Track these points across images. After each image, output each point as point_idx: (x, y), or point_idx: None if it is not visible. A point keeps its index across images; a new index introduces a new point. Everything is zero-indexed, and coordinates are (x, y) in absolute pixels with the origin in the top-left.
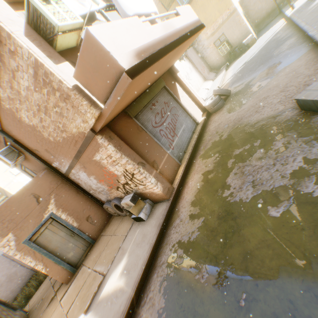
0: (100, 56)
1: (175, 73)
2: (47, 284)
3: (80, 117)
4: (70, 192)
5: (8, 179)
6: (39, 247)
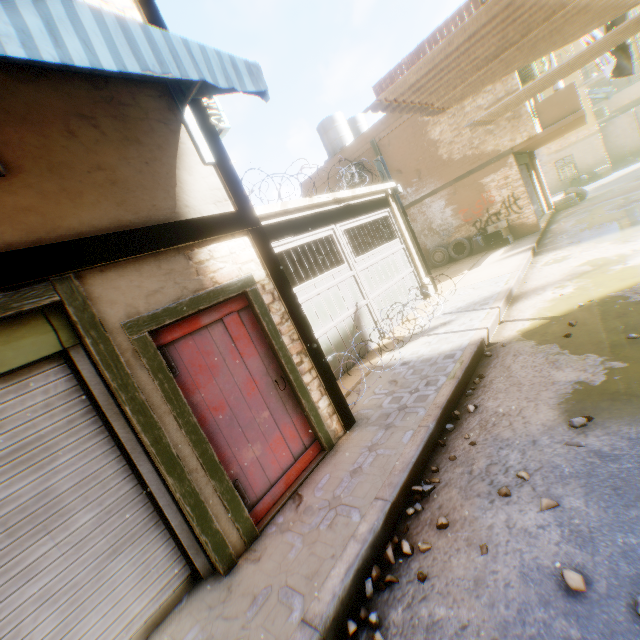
0: (569, 98)
1: (533, 159)
2: None
3: (510, 136)
4: None
5: None
6: None
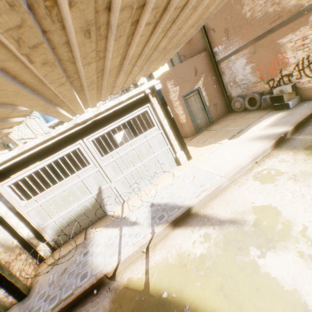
0: None
1: None
2: None
3: None
4: (213, 79)
5: None
6: (187, 105)
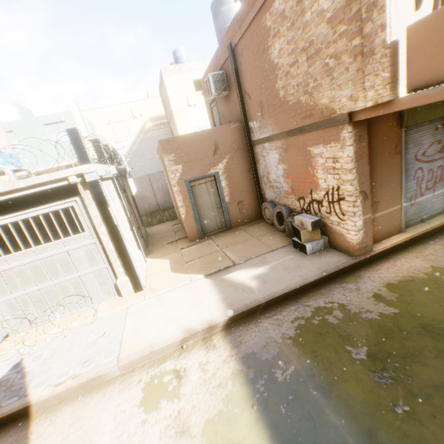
0: None
1: None
2: (169, 227)
3: (352, 89)
4: (243, 164)
5: (181, 105)
6: (191, 195)
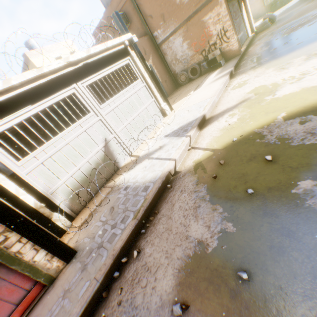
0: None
1: None
2: None
3: None
4: (158, 59)
5: None
6: None
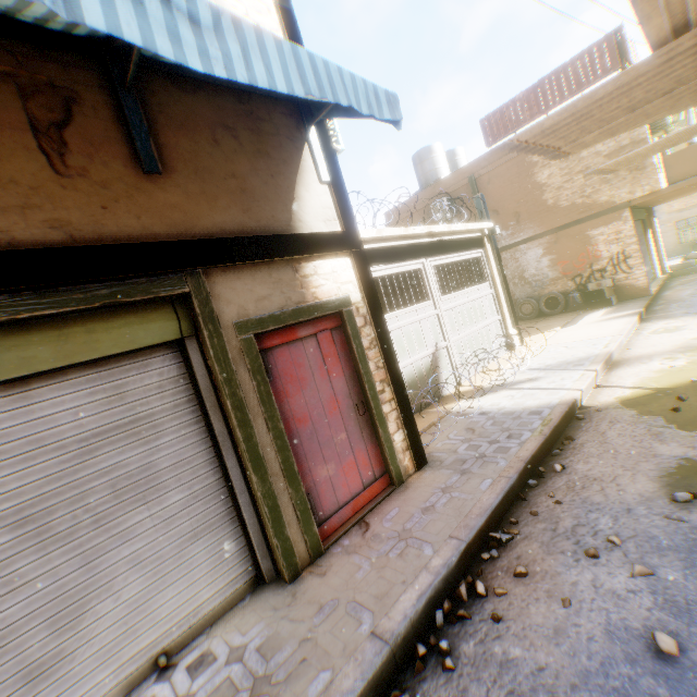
0: None
1: (651, 216)
2: None
3: (629, 188)
4: None
5: None
6: None
